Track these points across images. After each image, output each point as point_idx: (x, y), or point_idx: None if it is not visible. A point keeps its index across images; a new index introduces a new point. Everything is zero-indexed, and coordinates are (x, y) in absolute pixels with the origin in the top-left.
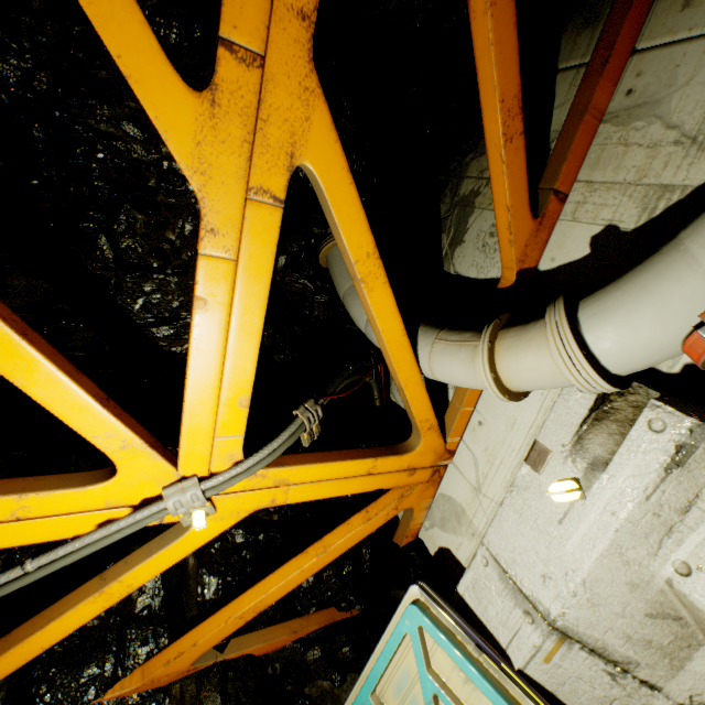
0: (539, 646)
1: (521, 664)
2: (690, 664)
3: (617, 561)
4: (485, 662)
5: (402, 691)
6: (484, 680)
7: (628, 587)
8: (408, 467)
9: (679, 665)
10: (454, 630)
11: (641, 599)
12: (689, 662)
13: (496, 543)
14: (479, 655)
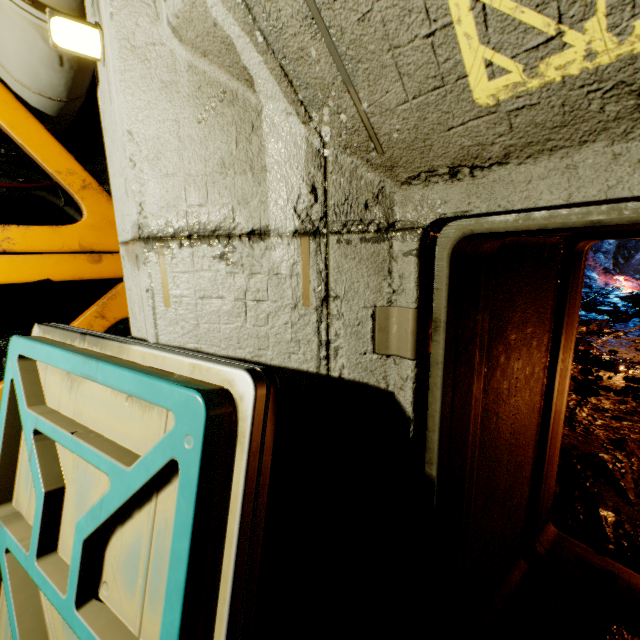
0: (150, 285)
1: (153, 335)
2: (269, 158)
3: (137, 65)
4: (89, 345)
5: (31, 473)
6: (64, 352)
7: (165, 96)
8: (82, 248)
9: (262, 171)
10: (65, 338)
11: (184, 102)
12: (266, 155)
13: (119, 224)
14: (85, 343)
